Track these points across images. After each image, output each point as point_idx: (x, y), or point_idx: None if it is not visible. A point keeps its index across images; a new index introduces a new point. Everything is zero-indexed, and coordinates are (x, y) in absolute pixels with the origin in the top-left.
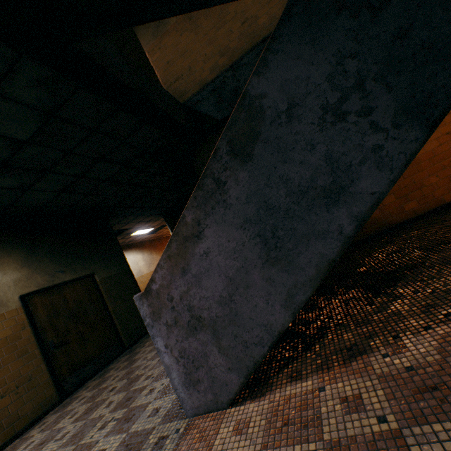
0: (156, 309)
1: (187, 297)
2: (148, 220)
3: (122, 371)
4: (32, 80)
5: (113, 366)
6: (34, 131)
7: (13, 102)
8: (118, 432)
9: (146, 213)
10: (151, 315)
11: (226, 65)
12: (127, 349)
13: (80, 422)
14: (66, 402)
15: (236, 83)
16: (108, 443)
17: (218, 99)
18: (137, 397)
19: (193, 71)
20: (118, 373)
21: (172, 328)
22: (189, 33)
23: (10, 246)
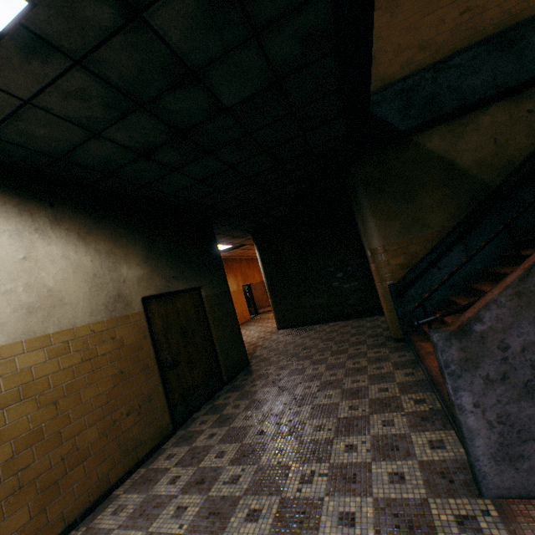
0: (473, 355)
1: (533, 350)
2: (236, 235)
3: (252, 411)
4: (302, 29)
5: (223, 401)
6: (244, 97)
7: (261, 53)
8: (348, 493)
9: (242, 226)
10: (460, 362)
11: (425, 63)
12: (225, 384)
13: (248, 466)
14: (182, 434)
15: (435, 88)
16: (347, 505)
17: (405, 103)
18: (329, 451)
19: (376, 63)
20: (246, 412)
21: (493, 384)
22: (382, 13)
23: (134, 235)
